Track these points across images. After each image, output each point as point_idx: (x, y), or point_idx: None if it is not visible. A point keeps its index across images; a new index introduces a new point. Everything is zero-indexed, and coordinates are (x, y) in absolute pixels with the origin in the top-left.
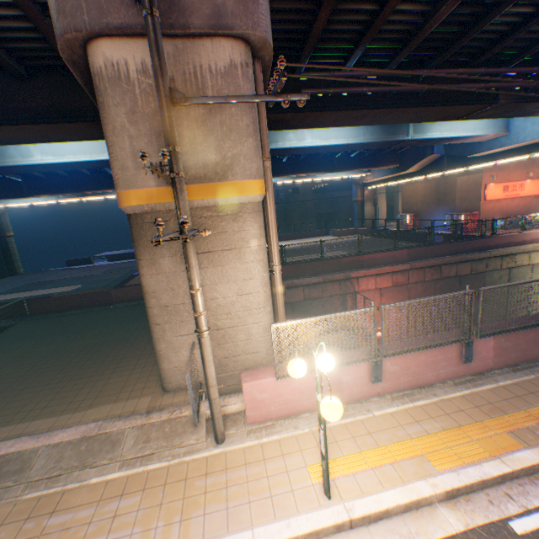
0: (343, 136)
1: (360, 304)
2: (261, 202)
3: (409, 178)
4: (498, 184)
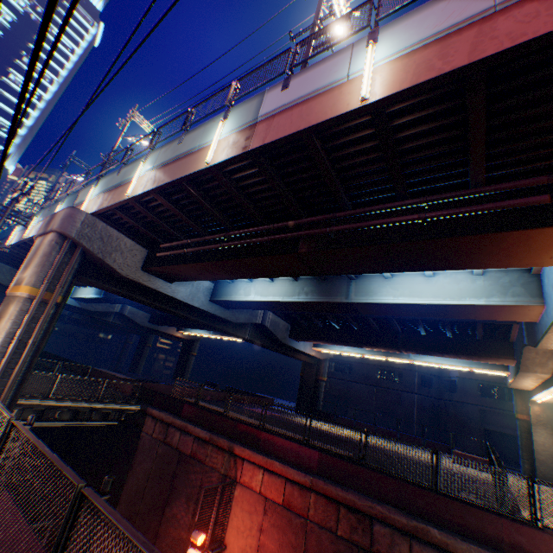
0: (280, 294)
1: (238, 505)
2: (28, 297)
3: (547, 386)
4: None
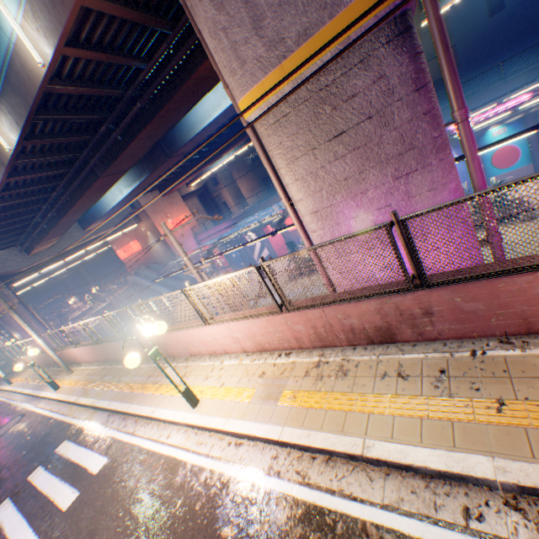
0: None
1: None
2: None
3: None
4: (121, 249)
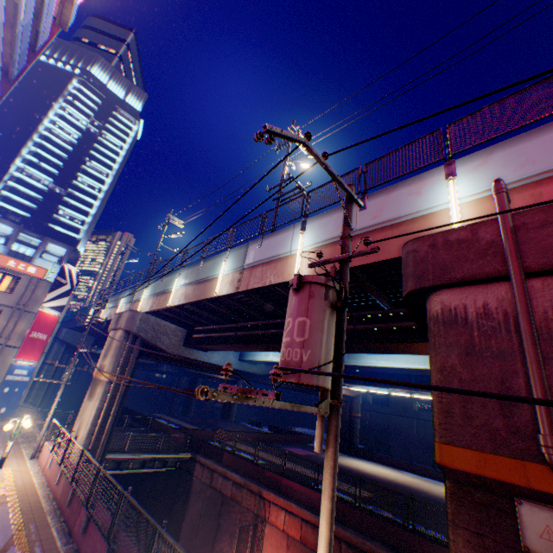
0: None
1: (268, 541)
2: (108, 381)
3: None
4: None
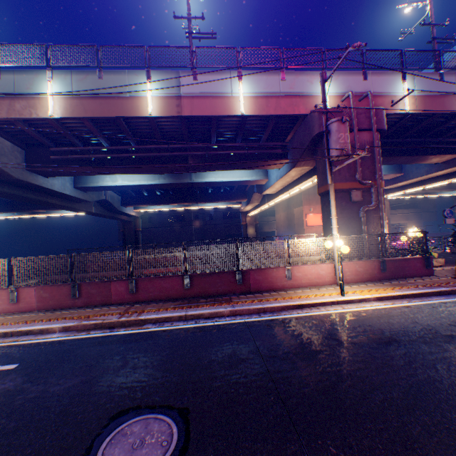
0: (144, 179)
1: None
2: None
3: (257, 208)
4: (316, 214)
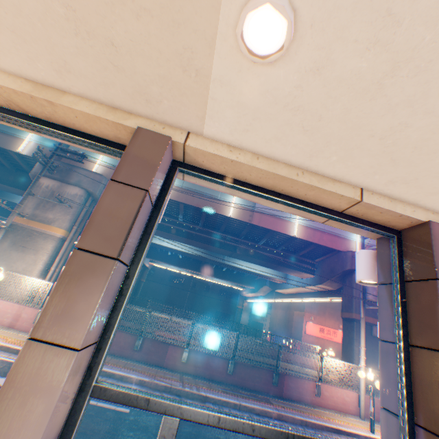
0: (186, 247)
1: None
2: (61, 237)
3: (261, 297)
4: (316, 322)
